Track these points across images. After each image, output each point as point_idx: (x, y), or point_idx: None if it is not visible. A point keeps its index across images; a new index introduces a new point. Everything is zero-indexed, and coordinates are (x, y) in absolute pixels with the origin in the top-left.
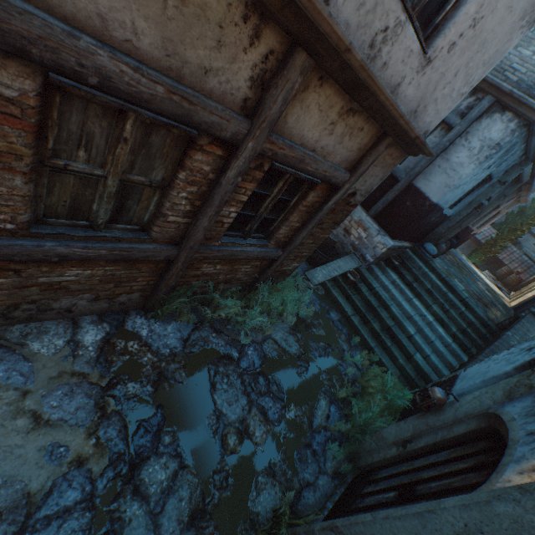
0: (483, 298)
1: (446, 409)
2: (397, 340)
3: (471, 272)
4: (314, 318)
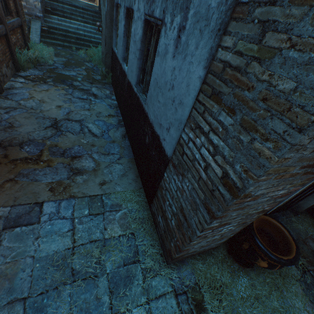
0: (88, 6)
1: (103, 26)
2: (83, 40)
3: None
4: (56, 52)
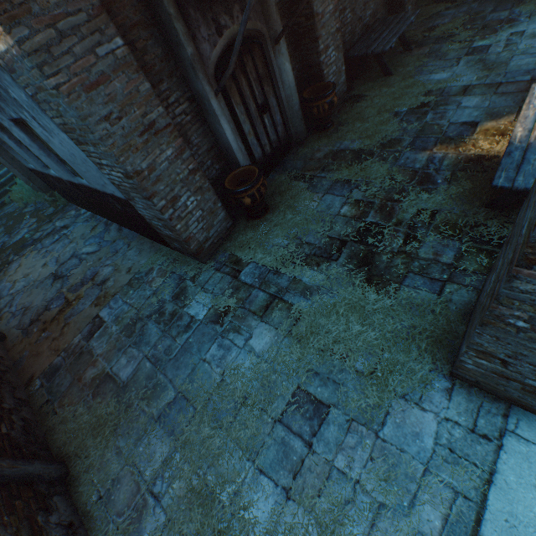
0: None
1: None
2: None
3: None
4: None
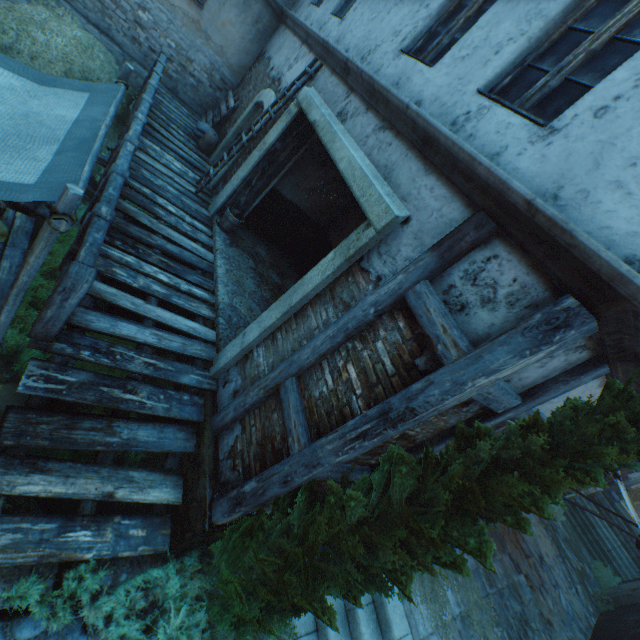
0: None
1: None
2: (601, 549)
3: (630, 516)
4: (563, 521)
